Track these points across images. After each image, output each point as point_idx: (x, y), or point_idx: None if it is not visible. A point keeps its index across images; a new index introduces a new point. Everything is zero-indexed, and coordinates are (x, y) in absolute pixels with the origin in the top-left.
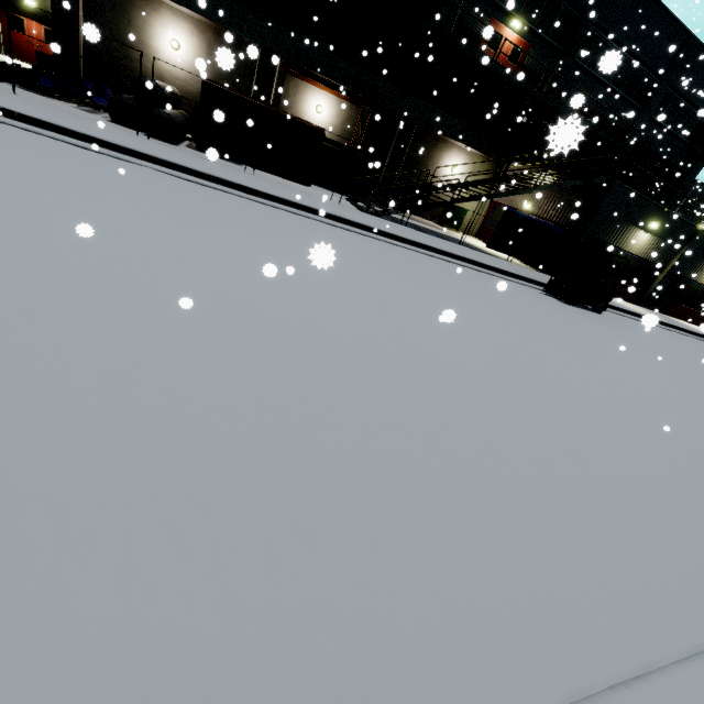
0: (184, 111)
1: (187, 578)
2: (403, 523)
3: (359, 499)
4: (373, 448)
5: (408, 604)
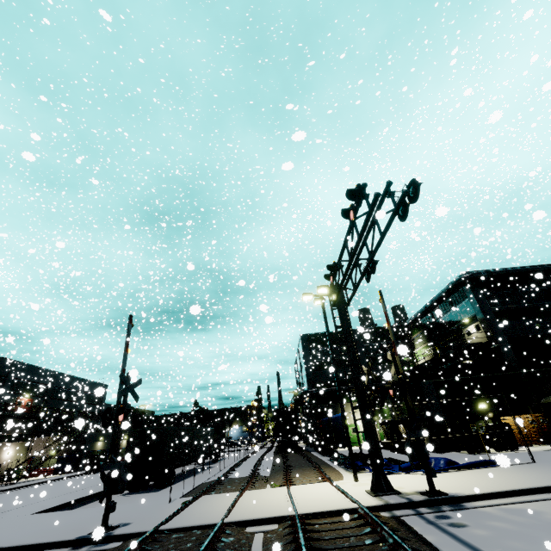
0: None
1: None
2: None
3: None
4: None
5: None
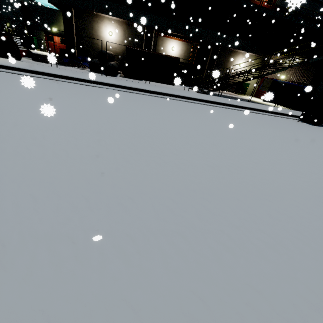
0: (116, 61)
1: (189, 268)
2: (271, 244)
3: (247, 233)
4: (244, 208)
5: (288, 285)
